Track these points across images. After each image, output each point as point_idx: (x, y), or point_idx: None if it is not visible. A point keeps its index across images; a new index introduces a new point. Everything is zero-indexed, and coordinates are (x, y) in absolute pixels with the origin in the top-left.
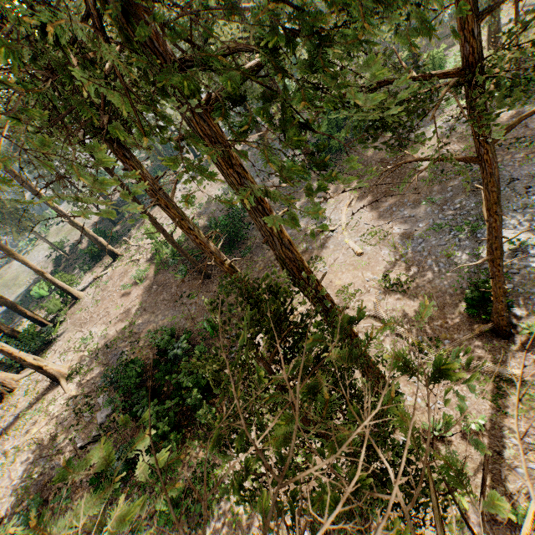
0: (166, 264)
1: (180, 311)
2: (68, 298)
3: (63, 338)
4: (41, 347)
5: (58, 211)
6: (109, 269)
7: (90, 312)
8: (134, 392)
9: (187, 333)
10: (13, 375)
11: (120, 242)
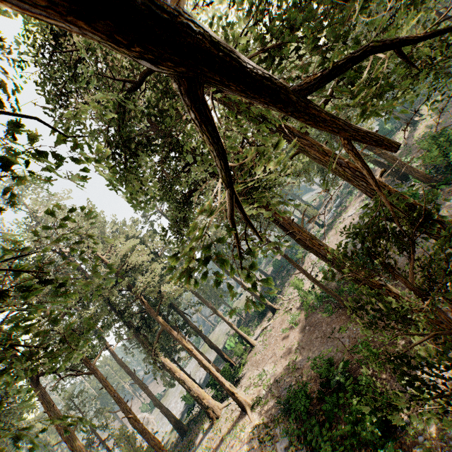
0: (313, 308)
1: (334, 345)
2: (247, 346)
3: (245, 376)
4: (233, 383)
5: (237, 281)
6: (270, 321)
7: (262, 354)
8: (304, 418)
9: (345, 361)
10: (218, 403)
11: (276, 300)
